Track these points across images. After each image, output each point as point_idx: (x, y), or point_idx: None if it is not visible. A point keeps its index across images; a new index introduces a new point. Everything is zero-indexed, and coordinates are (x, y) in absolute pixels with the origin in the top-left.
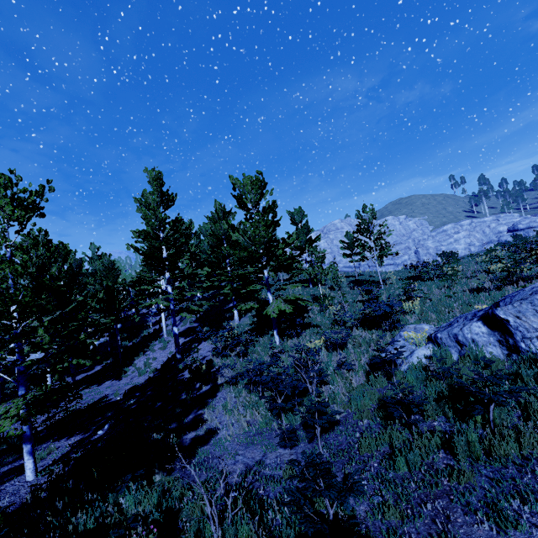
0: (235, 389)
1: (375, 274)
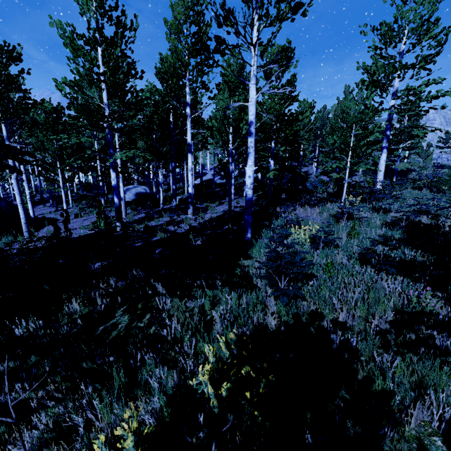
0: None
1: None
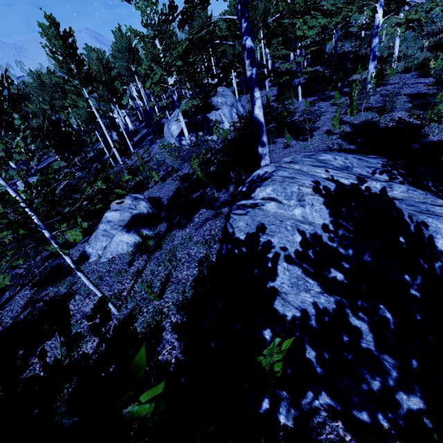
0: None
1: None
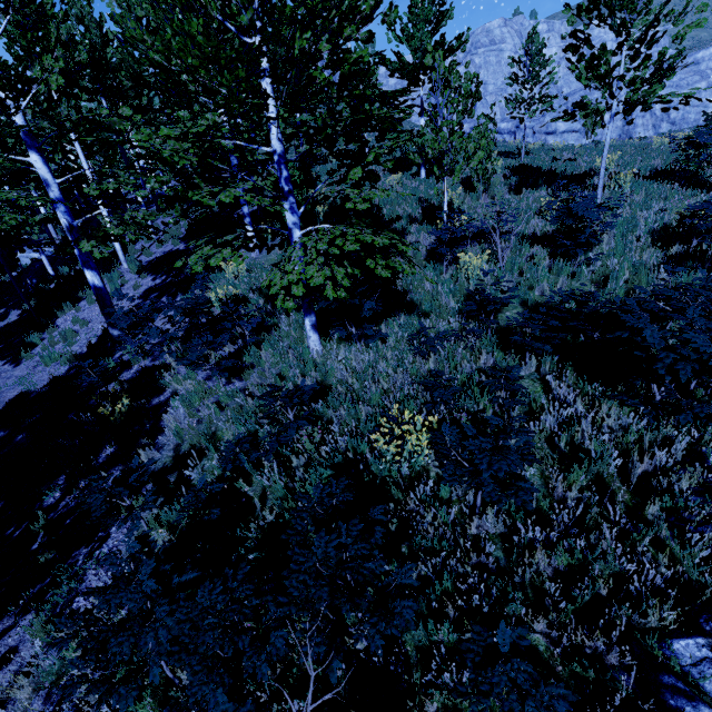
0: (157, 528)
1: (559, 154)
